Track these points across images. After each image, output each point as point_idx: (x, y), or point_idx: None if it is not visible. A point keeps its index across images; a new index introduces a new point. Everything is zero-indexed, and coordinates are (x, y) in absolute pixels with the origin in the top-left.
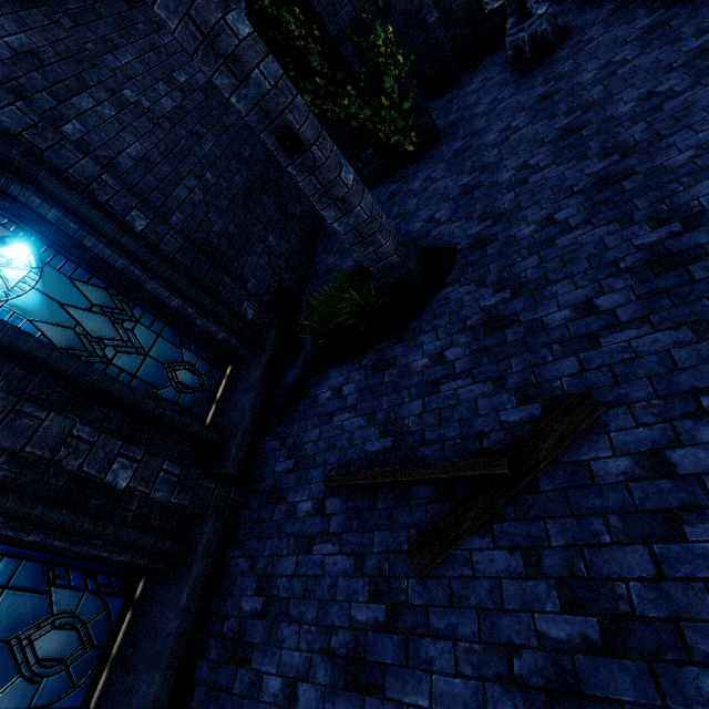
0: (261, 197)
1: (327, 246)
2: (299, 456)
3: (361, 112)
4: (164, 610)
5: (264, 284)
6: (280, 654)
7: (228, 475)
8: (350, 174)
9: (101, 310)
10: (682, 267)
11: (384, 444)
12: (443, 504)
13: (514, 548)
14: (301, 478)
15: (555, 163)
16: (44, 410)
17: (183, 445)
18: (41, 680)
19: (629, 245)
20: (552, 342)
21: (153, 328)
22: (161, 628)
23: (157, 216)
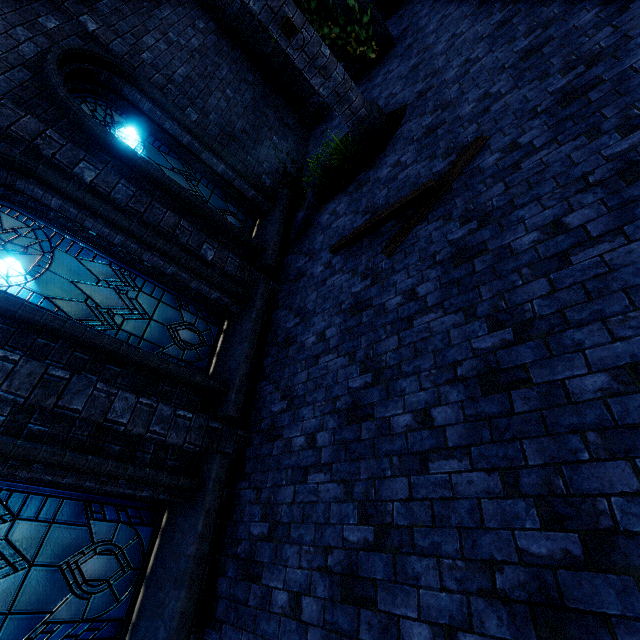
0: (265, 110)
1: (316, 144)
2: (312, 253)
3: (332, 31)
4: (243, 324)
5: (274, 167)
6: (313, 328)
7: (268, 268)
8: (327, 50)
9: (178, 172)
10: (539, 51)
11: (365, 219)
12: (401, 224)
13: (438, 219)
14: (315, 260)
15: (473, 26)
16: (165, 208)
17: (238, 249)
18: (184, 350)
19: (512, 53)
20: (463, 123)
21: (208, 187)
22: (243, 330)
23: (202, 114)
